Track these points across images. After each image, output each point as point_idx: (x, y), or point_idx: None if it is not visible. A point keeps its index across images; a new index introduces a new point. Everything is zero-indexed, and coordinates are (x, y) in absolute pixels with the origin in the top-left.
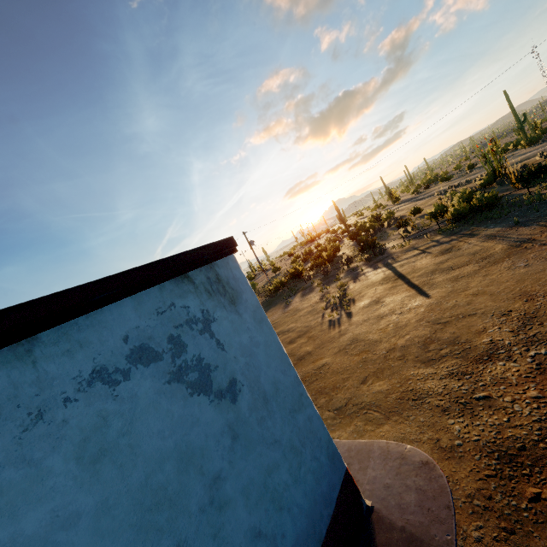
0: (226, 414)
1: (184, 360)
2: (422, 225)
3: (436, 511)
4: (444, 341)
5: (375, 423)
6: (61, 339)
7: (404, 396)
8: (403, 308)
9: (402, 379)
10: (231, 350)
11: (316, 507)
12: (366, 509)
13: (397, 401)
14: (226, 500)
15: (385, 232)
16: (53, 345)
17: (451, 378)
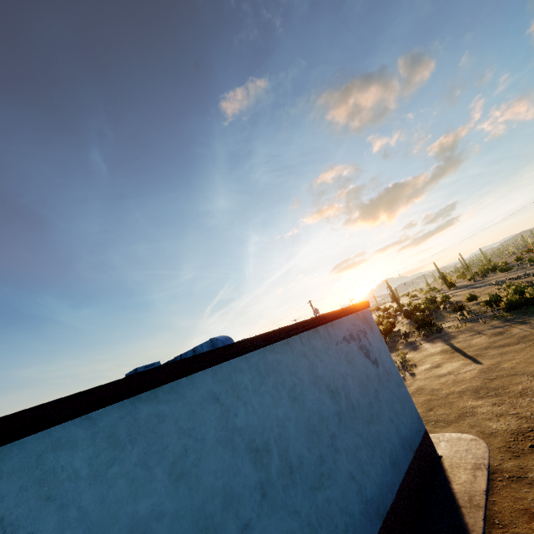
0: (375, 370)
1: (361, 344)
2: (478, 311)
3: (479, 453)
4: (491, 388)
5: (441, 427)
6: (336, 324)
7: (461, 414)
8: (460, 371)
9: (459, 407)
10: (373, 347)
11: (413, 431)
12: (438, 456)
13: (456, 417)
14: (380, 400)
15: (441, 315)
16: (335, 325)
17: (494, 406)
